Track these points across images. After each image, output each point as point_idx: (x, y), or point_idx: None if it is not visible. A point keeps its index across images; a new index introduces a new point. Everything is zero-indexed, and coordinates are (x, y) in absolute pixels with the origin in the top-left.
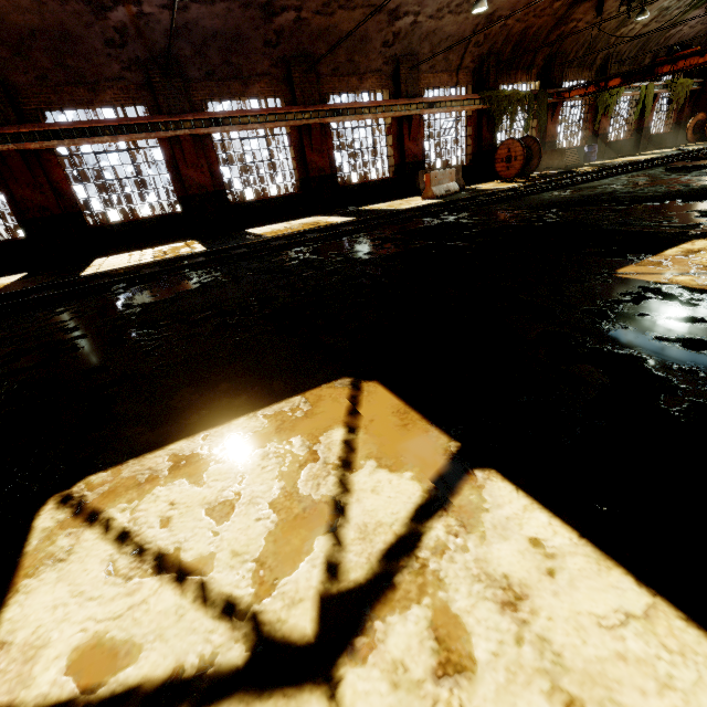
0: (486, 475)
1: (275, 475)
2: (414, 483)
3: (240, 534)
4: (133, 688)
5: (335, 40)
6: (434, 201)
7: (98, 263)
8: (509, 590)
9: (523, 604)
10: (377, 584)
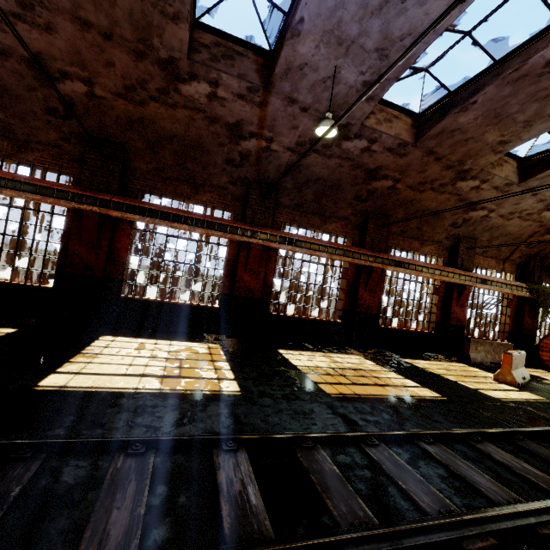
0: None
1: None
2: None
3: None
4: None
5: (413, 210)
6: (531, 396)
7: (94, 350)
8: None
9: None
10: None
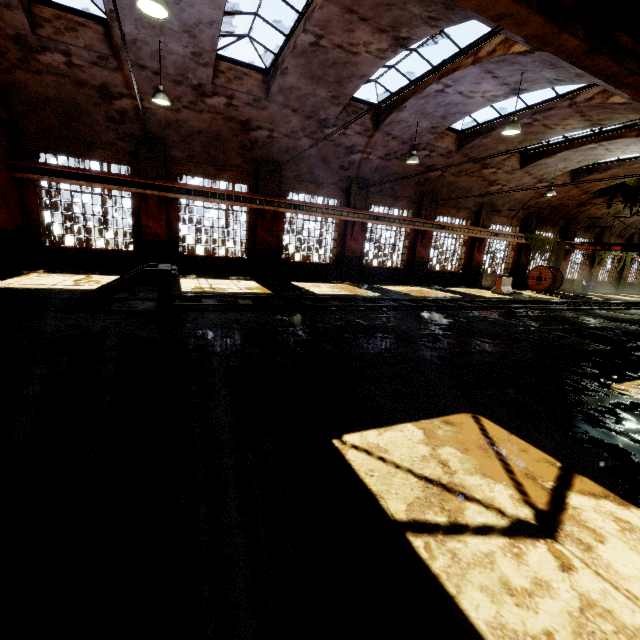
0: None
1: None
2: None
3: None
4: None
5: (453, 188)
6: (506, 297)
7: (305, 286)
8: None
9: None
10: None
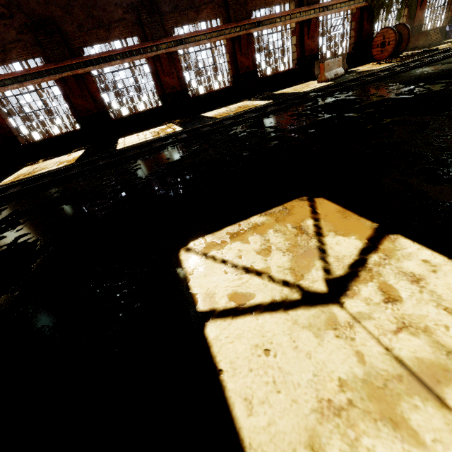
0: (395, 237)
1: (284, 239)
2: (357, 240)
3: (277, 260)
4: (258, 304)
5: None
6: (327, 83)
7: (122, 141)
8: (414, 277)
9: (421, 281)
10: (350, 276)
